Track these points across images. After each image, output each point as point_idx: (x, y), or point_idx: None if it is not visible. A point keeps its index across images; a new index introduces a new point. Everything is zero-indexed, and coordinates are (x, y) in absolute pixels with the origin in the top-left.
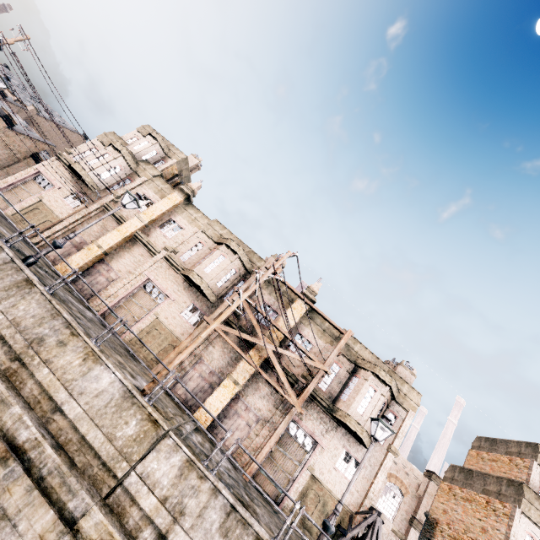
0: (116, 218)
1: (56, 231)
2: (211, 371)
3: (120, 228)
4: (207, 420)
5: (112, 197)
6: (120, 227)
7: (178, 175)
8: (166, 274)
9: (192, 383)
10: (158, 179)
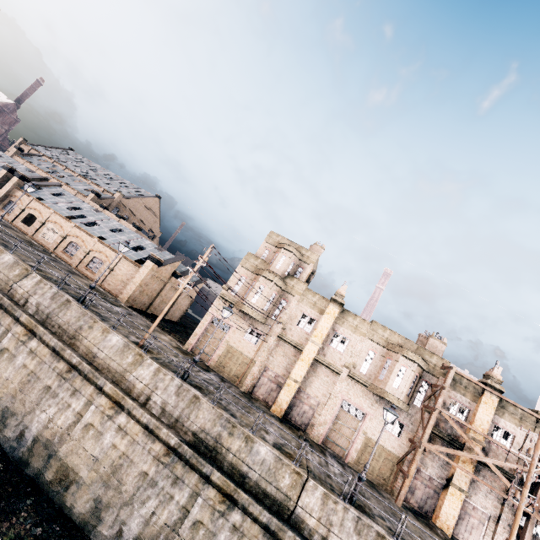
0: (293, 346)
1: (254, 373)
2: (429, 477)
3: (302, 357)
4: (449, 528)
5: (280, 325)
6: (301, 356)
7: (313, 273)
8: (355, 391)
9: (418, 491)
10: (306, 291)
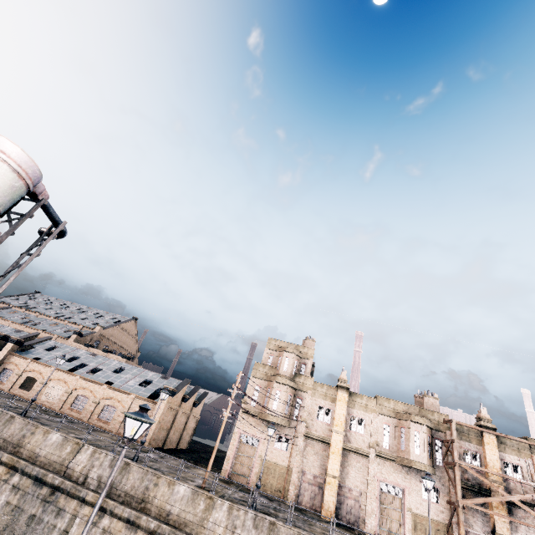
0: (320, 441)
1: (295, 481)
2: None
3: (332, 450)
4: None
5: (303, 423)
6: (331, 449)
7: (313, 365)
8: (387, 469)
9: None
10: (315, 385)
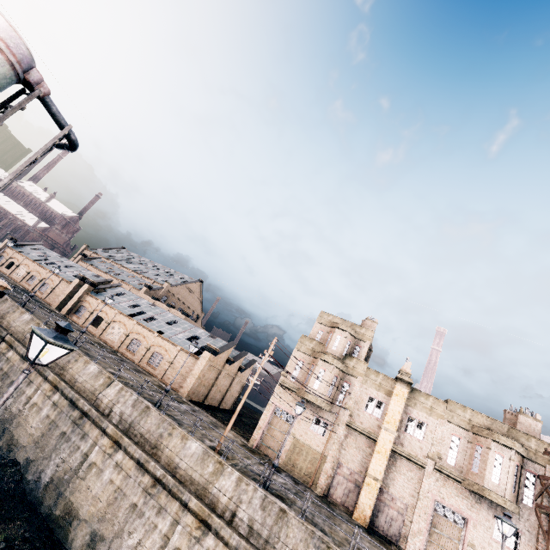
0: (364, 435)
1: (327, 470)
2: None
3: (377, 448)
4: None
5: (347, 411)
6: (377, 447)
7: (371, 350)
8: (447, 488)
9: None
10: (368, 371)
